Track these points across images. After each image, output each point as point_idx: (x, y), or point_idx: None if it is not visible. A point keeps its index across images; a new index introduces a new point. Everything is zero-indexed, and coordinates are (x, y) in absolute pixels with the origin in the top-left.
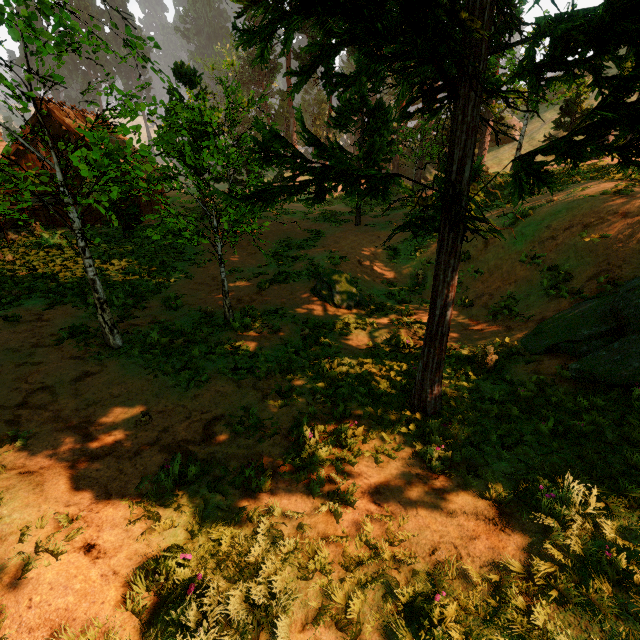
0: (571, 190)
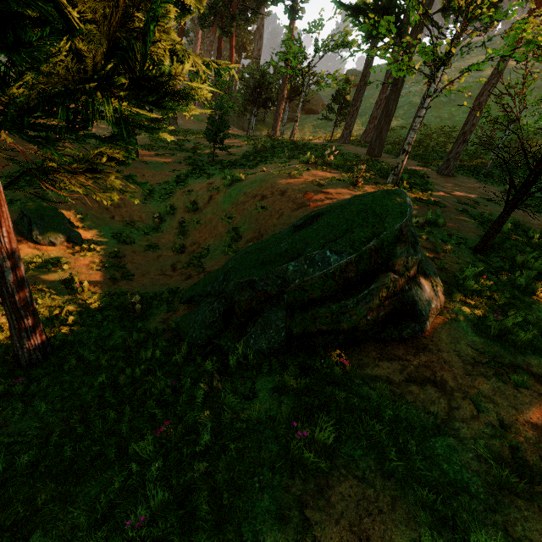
0: (280, 165)
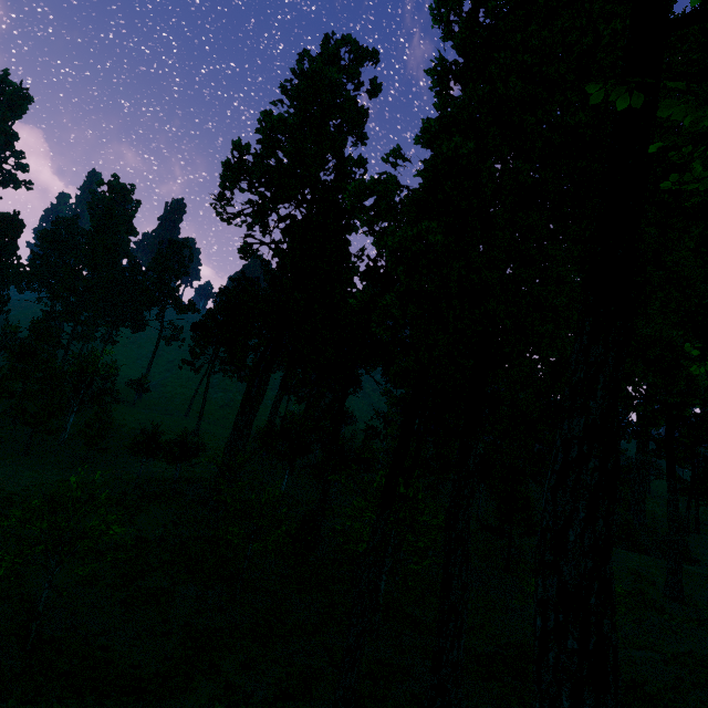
0: None
